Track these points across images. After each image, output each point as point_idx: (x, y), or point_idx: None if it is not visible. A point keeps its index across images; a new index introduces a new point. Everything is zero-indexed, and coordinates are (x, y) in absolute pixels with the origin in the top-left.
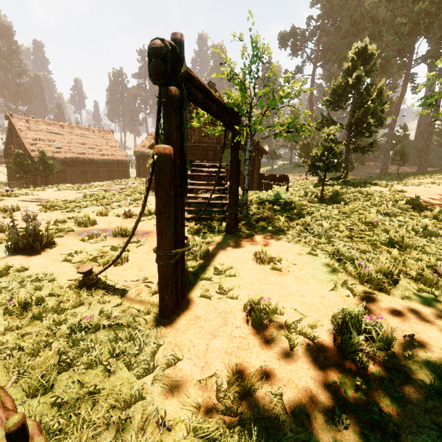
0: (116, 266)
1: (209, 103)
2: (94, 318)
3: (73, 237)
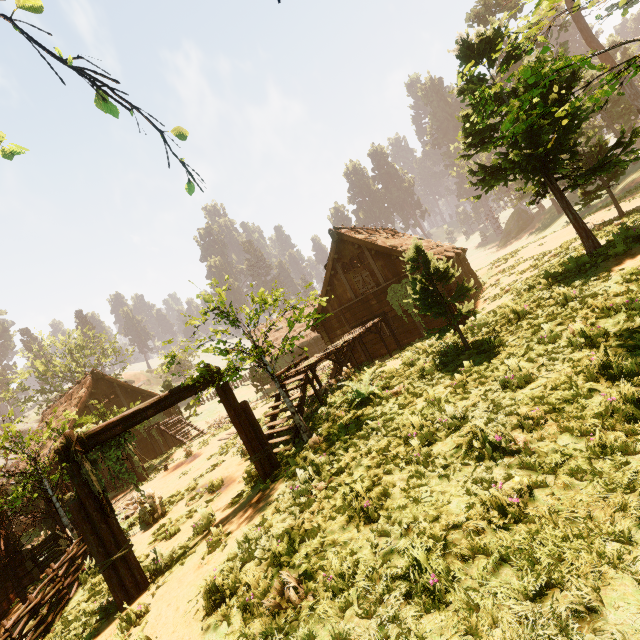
0: (166, 541)
1: (138, 419)
2: (100, 604)
3: (189, 497)
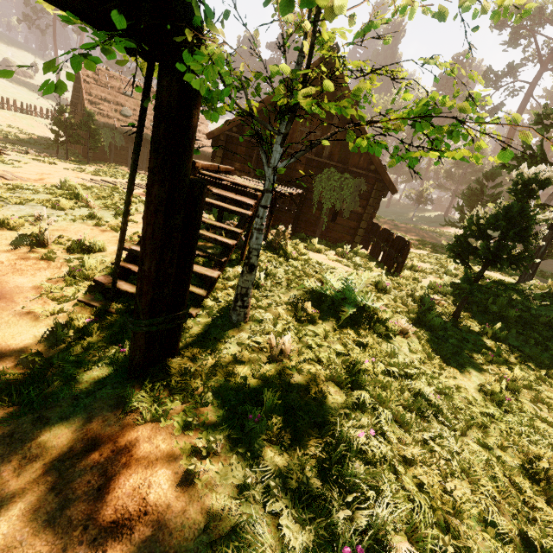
0: None
1: None
2: None
3: None
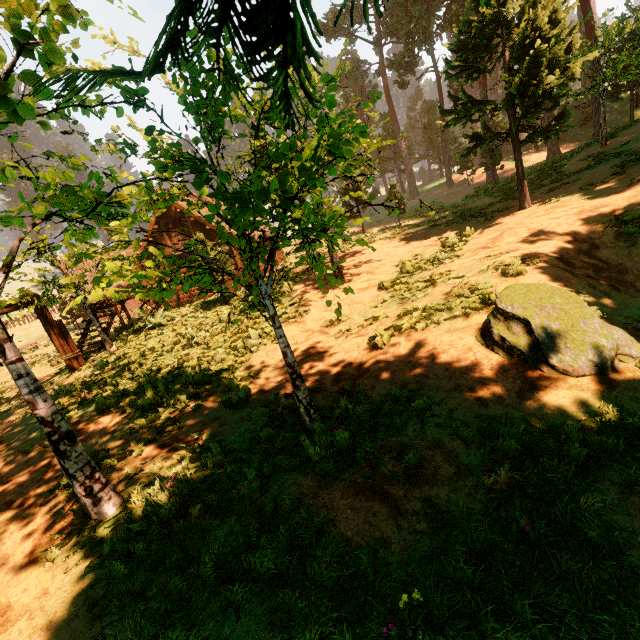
0: None
1: None
2: None
3: None
